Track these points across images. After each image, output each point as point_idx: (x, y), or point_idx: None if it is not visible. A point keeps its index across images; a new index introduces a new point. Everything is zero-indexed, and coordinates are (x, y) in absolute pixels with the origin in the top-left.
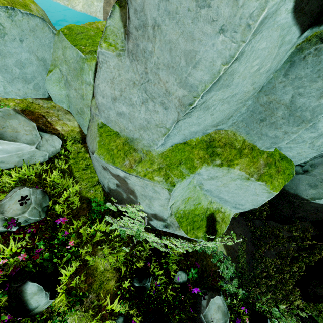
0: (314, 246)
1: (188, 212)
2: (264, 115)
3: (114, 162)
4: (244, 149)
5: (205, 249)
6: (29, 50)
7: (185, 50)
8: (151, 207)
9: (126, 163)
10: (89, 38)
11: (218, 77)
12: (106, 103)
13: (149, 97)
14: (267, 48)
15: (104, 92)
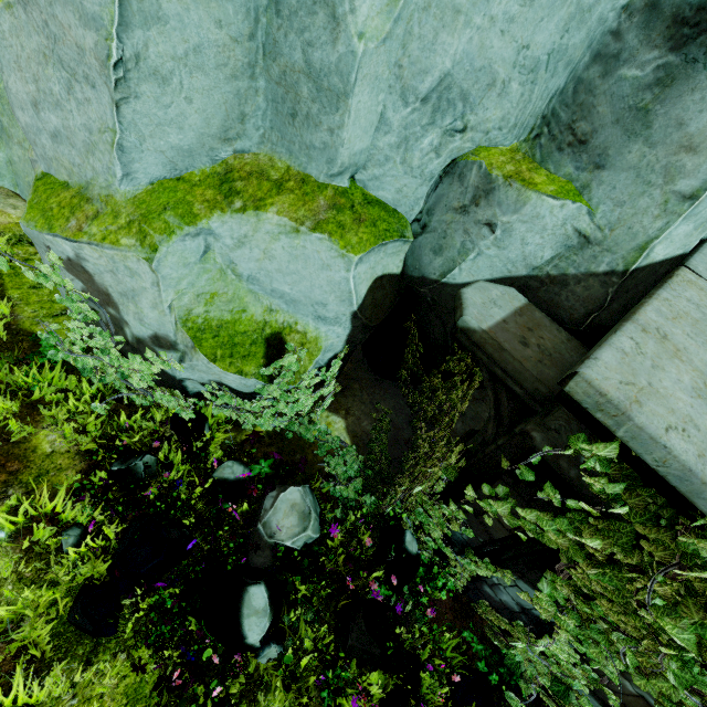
0: None
1: (218, 324)
2: (291, 104)
3: (52, 228)
4: (286, 181)
5: (299, 430)
6: None
7: None
8: (142, 319)
9: (72, 224)
10: None
11: None
12: (30, 121)
13: (70, 75)
14: None
15: (19, 95)
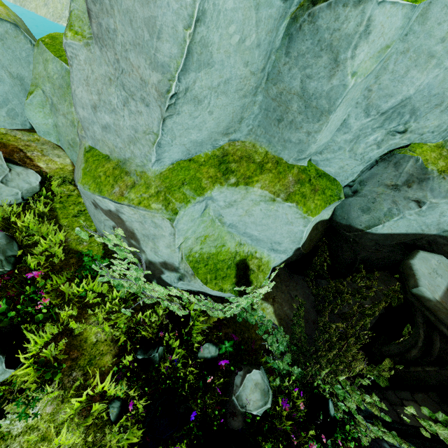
0: (398, 307)
1: (207, 256)
2: (280, 113)
3: (101, 191)
4: (266, 163)
5: (246, 316)
6: None
7: (144, 18)
8: (157, 252)
9: (116, 190)
10: None
11: (186, 48)
12: (87, 115)
13: (128, 95)
14: (238, 8)
15: (82, 100)
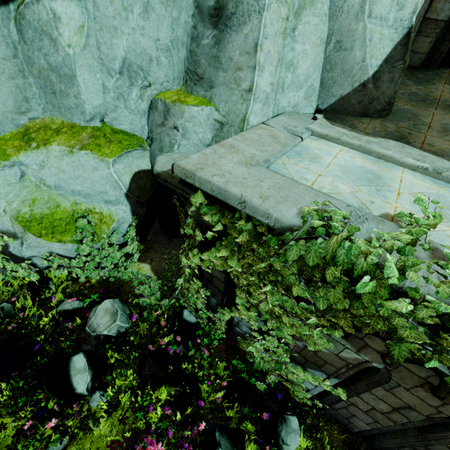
0: None
1: (41, 216)
2: (51, 87)
3: None
4: (62, 128)
5: (118, 275)
6: None
7: None
8: None
9: None
10: None
11: None
12: None
13: None
14: None
15: None
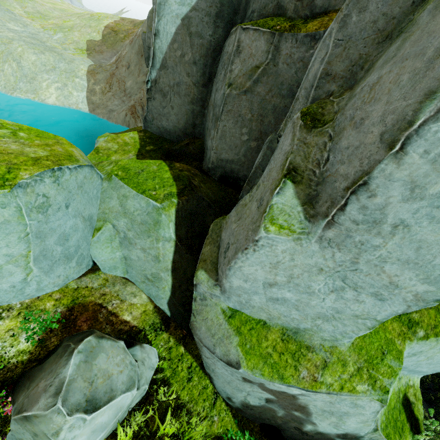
0: None
1: (387, 412)
2: None
3: (283, 377)
4: (438, 305)
5: None
6: (75, 213)
7: None
8: (339, 426)
9: (303, 374)
10: (154, 176)
11: None
12: (248, 287)
13: (348, 286)
14: None
15: (251, 275)
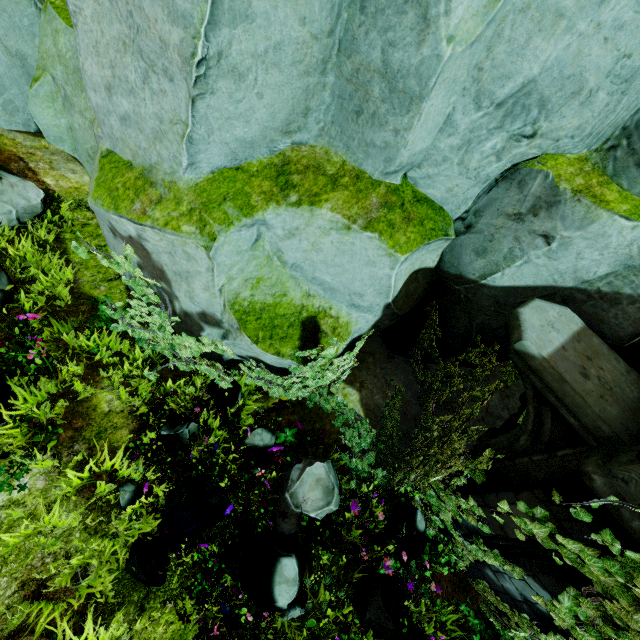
0: None
1: (261, 307)
2: (358, 102)
3: (118, 208)
4: (341, 177)
5: (319, 401)
6: None
7: None
8: (193, 298)
9: (136, 207)
10: None
11: None
12: (101, 102)
13: (148, 66)
14: None
15: (94, 78)
